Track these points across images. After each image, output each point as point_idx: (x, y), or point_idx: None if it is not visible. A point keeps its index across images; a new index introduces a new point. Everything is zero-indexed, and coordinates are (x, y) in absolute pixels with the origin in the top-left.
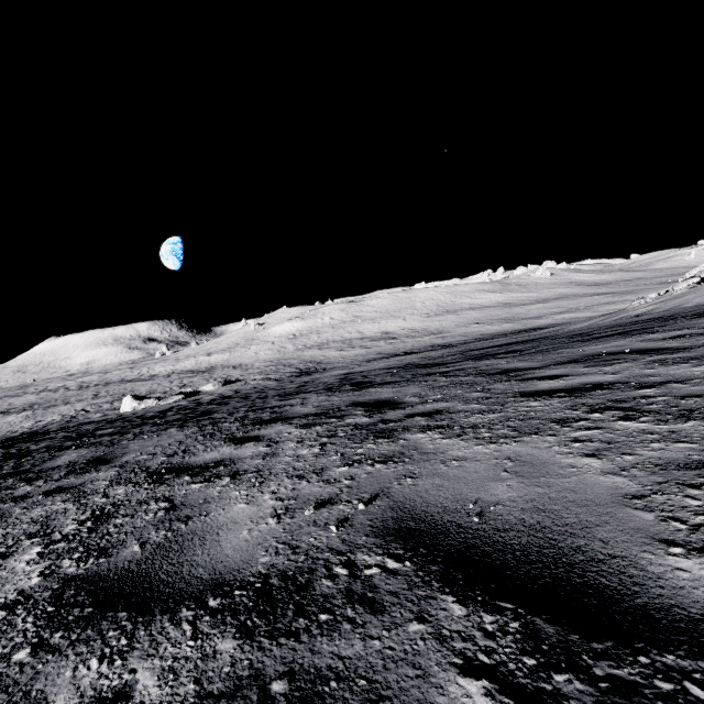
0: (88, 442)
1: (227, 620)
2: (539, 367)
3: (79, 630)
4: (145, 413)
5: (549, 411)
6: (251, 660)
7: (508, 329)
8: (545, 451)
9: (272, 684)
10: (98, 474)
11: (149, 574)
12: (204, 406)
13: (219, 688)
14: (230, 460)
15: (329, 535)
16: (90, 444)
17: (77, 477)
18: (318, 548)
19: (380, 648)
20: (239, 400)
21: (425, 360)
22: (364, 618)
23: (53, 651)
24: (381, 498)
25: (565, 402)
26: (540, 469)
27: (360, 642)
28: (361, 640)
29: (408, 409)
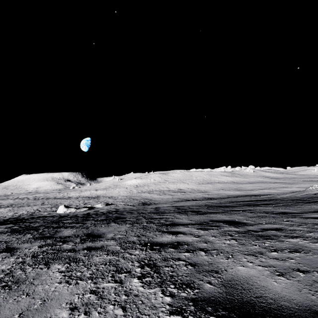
0: (67, 225)
1: None
2: (302, 213)
3: None
4: (75, 214)
5: None
6: None
7: (239, 194)
8: None
9: None
10: (105, 242)
11: (249, 302)
12: (110, 214)
13: None
14: (184, 242)
15: None
16: (71, 227)
17: (93, 243)
18: None
19: None
20: (129, 213)
21: (214, 203)
22: None
23: None
24: None
25: None
26: None
27: None
28: None
29: (256, 226)
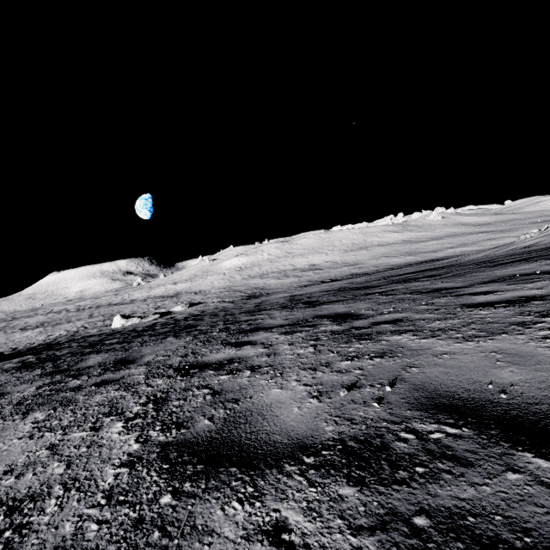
0: (104, 349)
1: (332, 473)
2: (465, 286)
3: (204, 481)
4: (134, 328)
5: (502, 317)
6: (378, 502)
7: (411, 261)
8: (523, 346)
9: (413, 519)
10: (131, 371)
11: (233, 440)
12: (183, 322)
13: (366, 522)
14: (239, 358)
15: (374, 410)
16: (107, 350)
17: (114, 373)
18: (372, 419)
19: (492, 492)
20: (211, 317)
21: (354, 284)
22: (459, 470)
23: (192, 496)
24: (399, 383)
25: (512, 310)
26: (530, 358)
27: (470, 488)
28: (470, 486)
29: (370, 319)
